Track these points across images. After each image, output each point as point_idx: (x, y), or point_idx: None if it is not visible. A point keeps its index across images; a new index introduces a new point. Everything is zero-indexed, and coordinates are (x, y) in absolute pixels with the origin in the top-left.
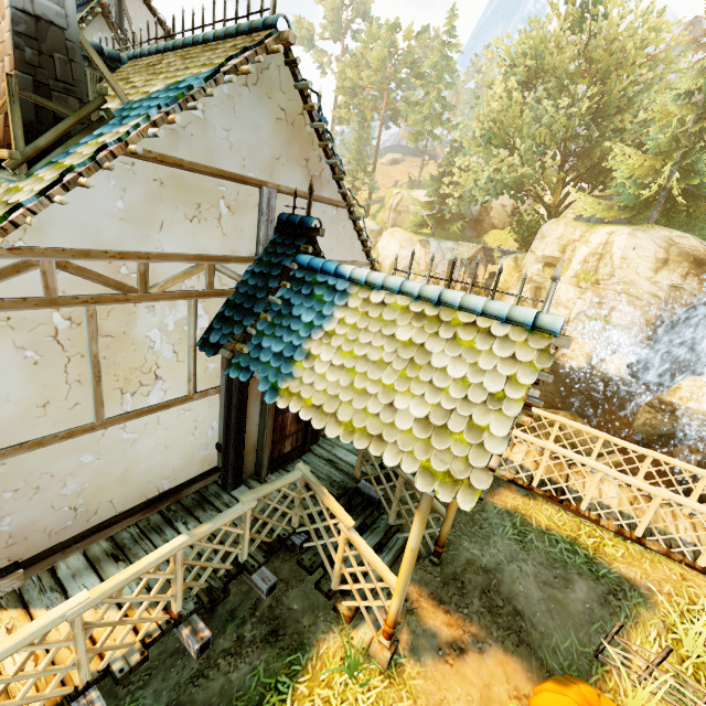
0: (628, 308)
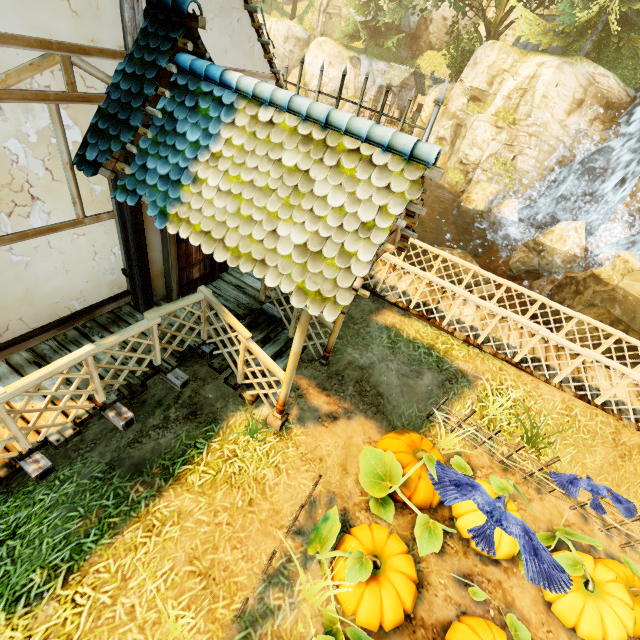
0: (534, 152)
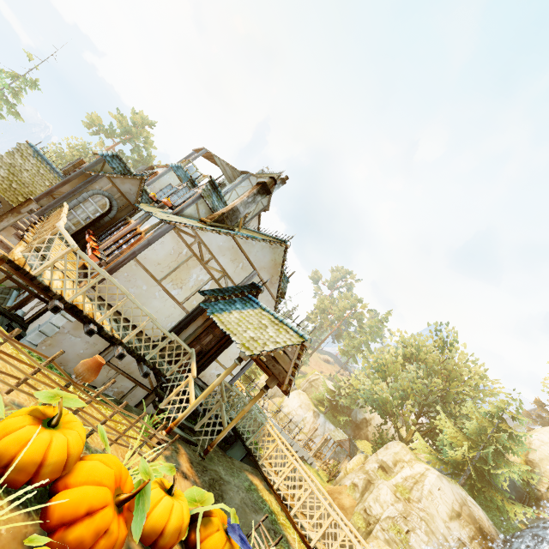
0: (424, 536)
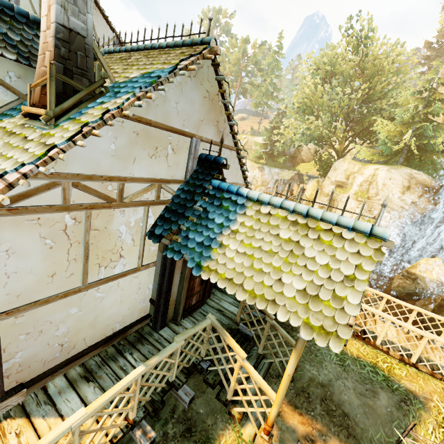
0: (387, 214)
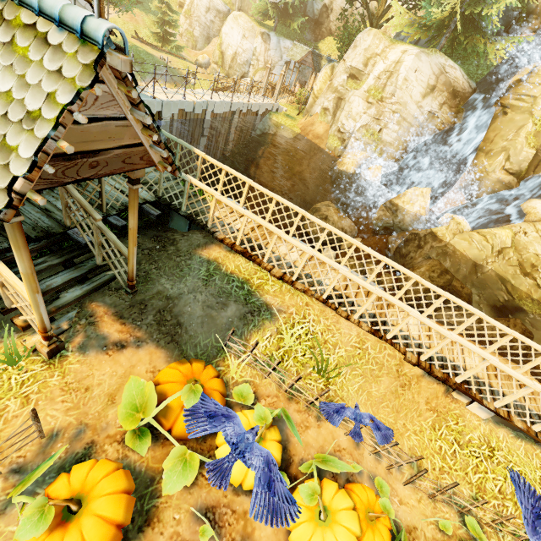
0: (396, 127)
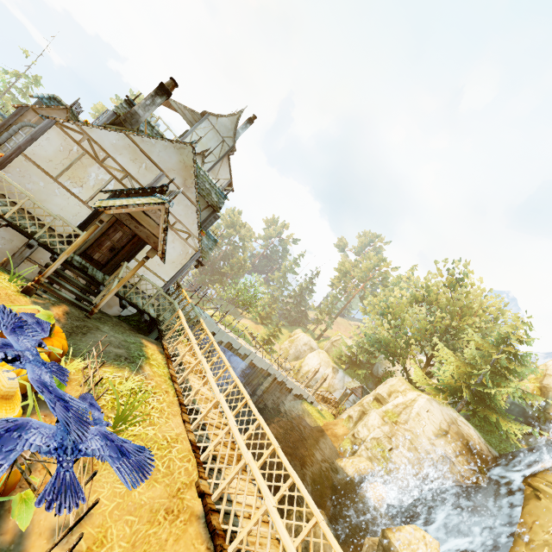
0: (406, 452)
